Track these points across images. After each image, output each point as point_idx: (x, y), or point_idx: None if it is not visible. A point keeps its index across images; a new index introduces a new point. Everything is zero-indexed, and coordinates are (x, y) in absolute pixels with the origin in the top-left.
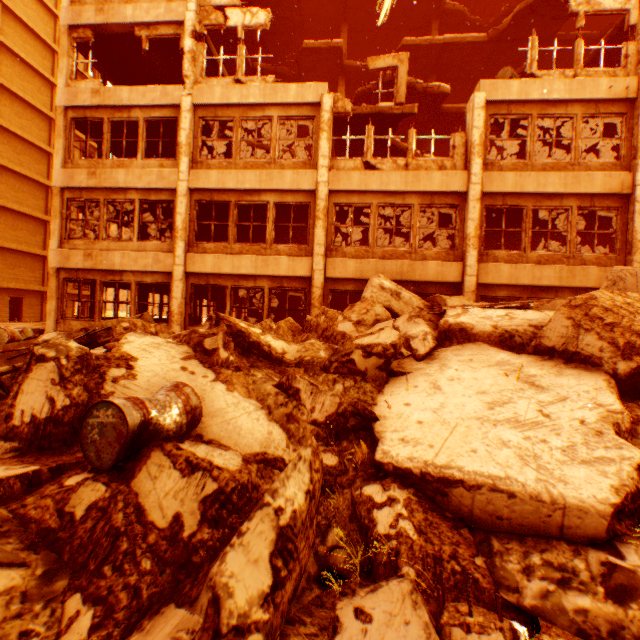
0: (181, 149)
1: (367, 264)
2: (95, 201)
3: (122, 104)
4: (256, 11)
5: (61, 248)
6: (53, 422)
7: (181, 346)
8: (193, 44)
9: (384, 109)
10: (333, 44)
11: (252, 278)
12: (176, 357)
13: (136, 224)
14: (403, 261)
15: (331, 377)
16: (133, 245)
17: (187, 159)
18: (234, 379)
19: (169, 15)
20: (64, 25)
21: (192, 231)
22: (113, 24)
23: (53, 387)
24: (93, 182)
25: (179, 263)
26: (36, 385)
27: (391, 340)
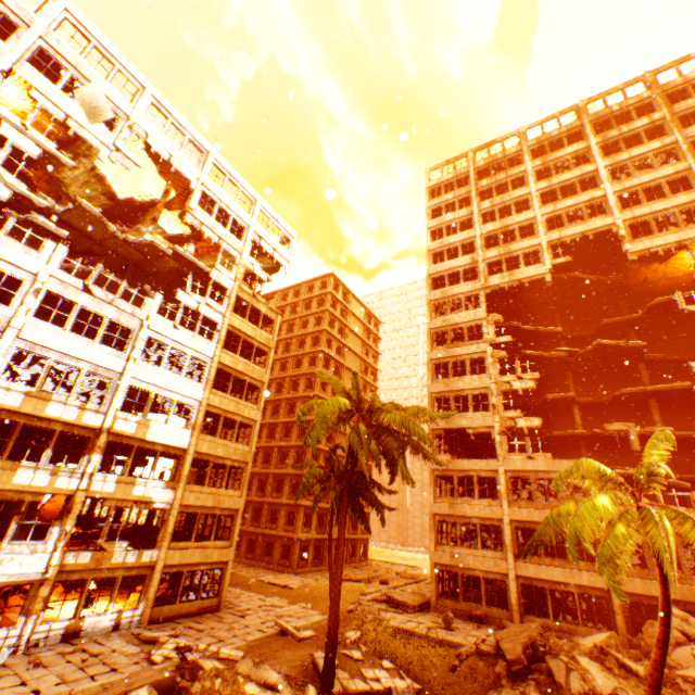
0: (501, 495)
1: (650, 583)
2: (451, 521)
3: (463, 468)
4: (532, 419)
5: (434, 549)
6: (585, 693)
7: (594, 662)
8: (499, 438)
9: (630, 474)
10: (567, 395)
11: (562, 583)
12: (597, 668)
13: (478, 538)
14: (680, 584)
15: (668, 689)
16: (478, 551)
17: (506, 501)
18: (624, 683)
19: (484, 423)
20: (429, 428)
21: (514, 545)
22: (454, 427)
23: (579, 680)
24: (451, 511)
25: (510, 567)
26: (573, 678)
27: (694, 674)
